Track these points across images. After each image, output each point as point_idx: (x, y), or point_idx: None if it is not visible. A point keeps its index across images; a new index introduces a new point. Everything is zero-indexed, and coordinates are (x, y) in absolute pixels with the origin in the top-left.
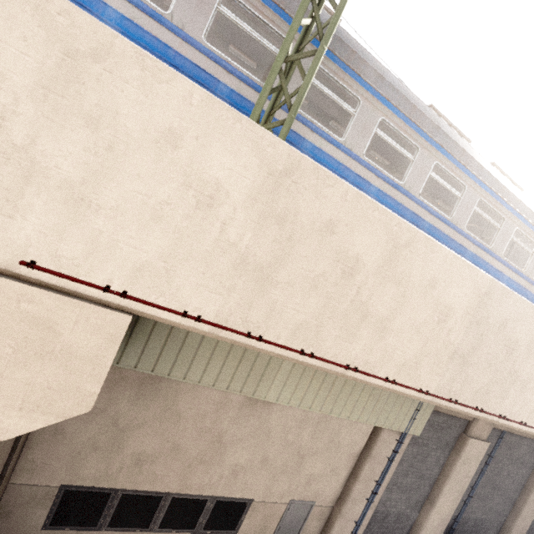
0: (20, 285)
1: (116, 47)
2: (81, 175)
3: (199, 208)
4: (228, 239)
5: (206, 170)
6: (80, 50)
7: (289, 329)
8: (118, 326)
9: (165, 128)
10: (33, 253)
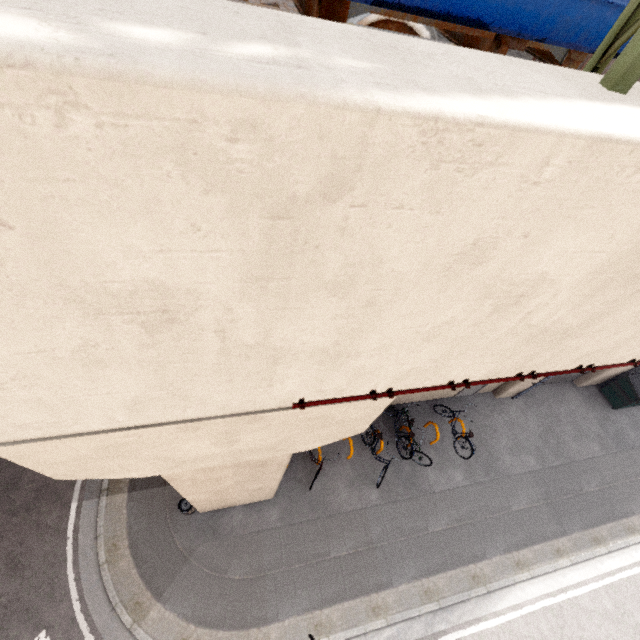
0: (294, 410)
1: (374, 144)
2: (333, 339)
3: (497, 311)
4: (528, 323)
5: (526, 270)
6: (298, 194)
7: (573, 359)
8: (383, 403)
9: (466, 245)
10: (299, 395)
